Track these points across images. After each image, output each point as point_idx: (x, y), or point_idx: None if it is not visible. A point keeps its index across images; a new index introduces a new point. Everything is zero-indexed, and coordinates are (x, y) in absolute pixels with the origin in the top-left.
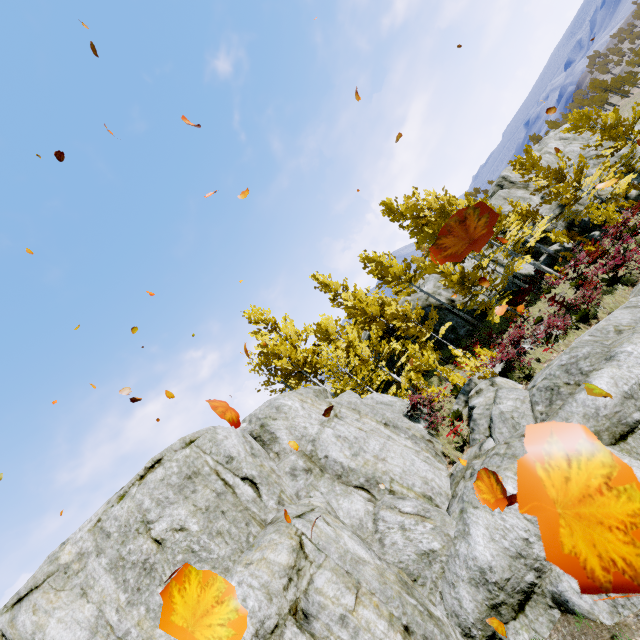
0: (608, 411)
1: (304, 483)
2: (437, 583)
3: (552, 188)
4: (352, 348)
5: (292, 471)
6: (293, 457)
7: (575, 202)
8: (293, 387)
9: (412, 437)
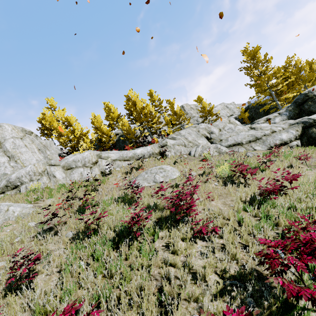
0: (69, 162)
1: None
2: (2, 180)
3: (170, 116)
4: (74, 131)
5: None
6: None
7: (176, 125)
8: (48, 134)
9: (46, 157)
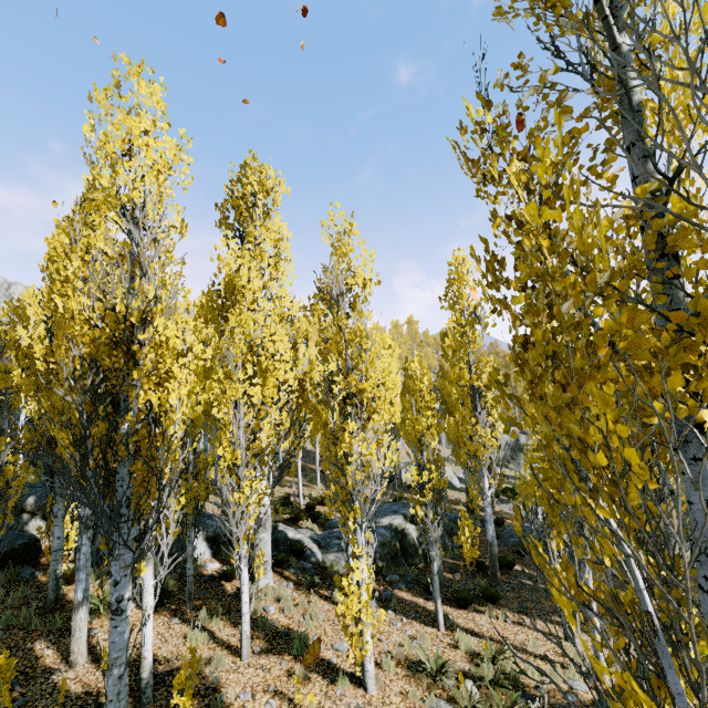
0: None
1: (3, 296)
2: None
3: None
4: None
5: (5, 294)
6: (8, 293)
7: None
8: None
9: None
